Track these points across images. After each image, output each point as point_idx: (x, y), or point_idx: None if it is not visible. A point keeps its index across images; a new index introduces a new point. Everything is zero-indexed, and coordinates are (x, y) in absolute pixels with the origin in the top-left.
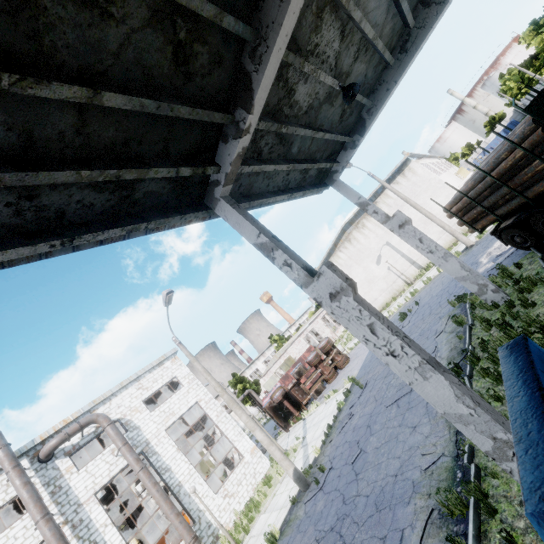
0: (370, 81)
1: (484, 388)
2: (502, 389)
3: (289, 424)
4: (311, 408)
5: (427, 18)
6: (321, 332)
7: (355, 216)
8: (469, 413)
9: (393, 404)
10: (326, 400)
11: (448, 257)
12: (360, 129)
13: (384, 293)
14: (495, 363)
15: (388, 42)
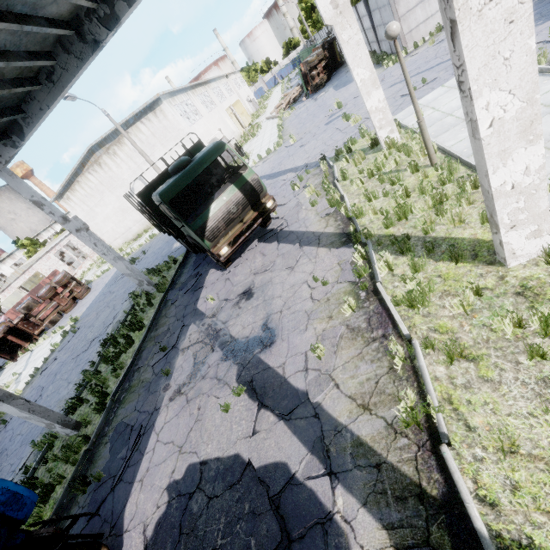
0: (12, 96)
1: (90, 370)
2: (106, 367)
3: (17, 355)
4: (40, 341)
5: (68, 63)
6: (81, 246)
7: (105, 139)
8: (29, 416)
9: (76, 358)
10: (53, 335)
11: (117, 260)
12: (19, 132)
13: (138, 224)
14: (115, 346)
15: (23, 71)
